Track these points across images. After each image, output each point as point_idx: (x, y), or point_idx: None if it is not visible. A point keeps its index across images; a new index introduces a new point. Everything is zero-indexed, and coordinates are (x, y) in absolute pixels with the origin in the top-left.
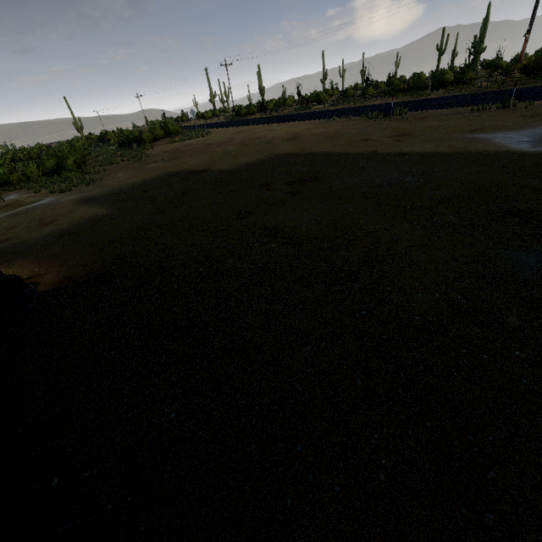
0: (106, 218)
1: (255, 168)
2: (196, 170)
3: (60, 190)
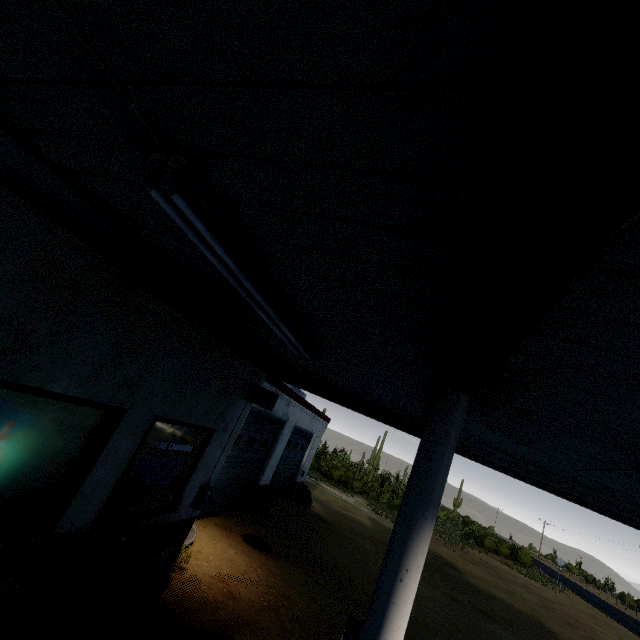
0: (364, 525)
1: (485, 595)
2: (456, 567)
3: (376, 511)
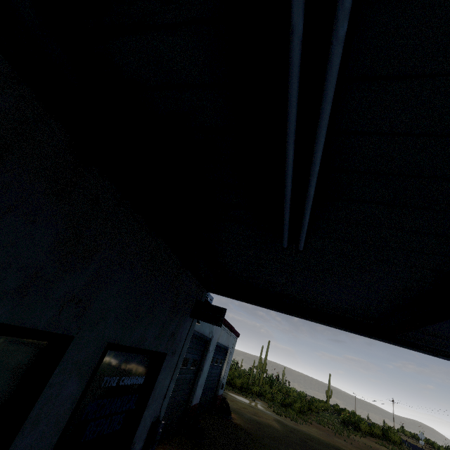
0: (275, 429)
1: None
2: None
3: (277, 412)
